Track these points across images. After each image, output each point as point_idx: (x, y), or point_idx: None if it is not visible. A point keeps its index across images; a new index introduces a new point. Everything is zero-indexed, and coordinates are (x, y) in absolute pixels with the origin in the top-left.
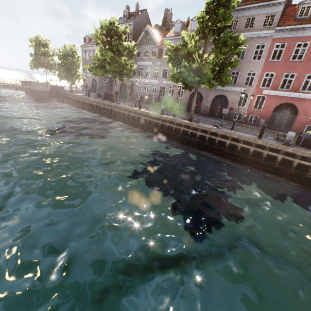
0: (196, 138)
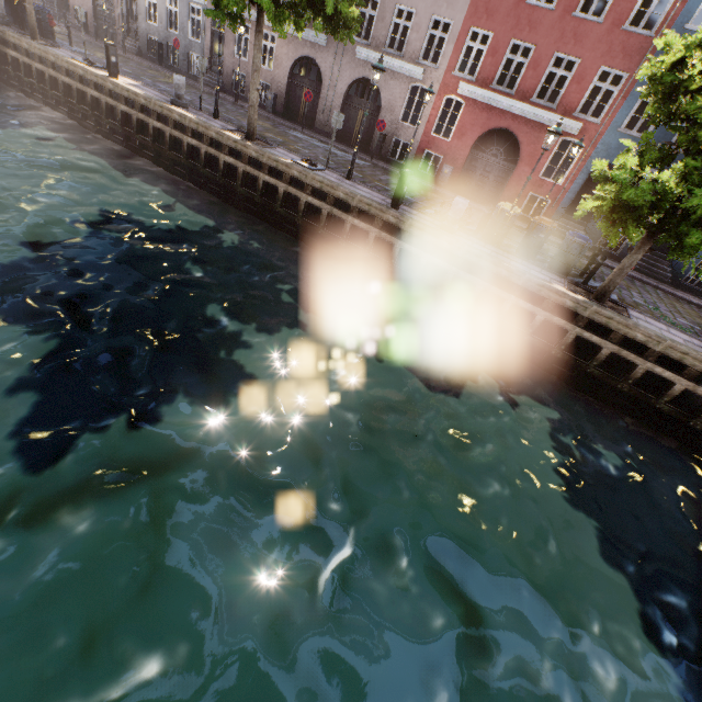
0: (257, 190)
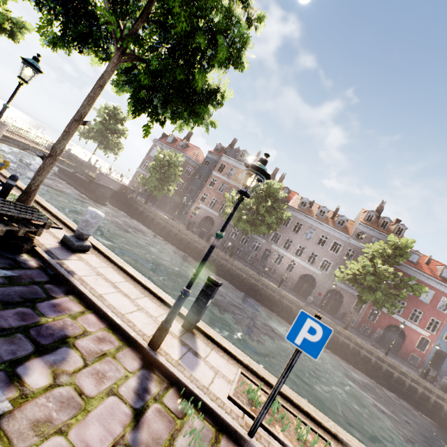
0: (359, 356)
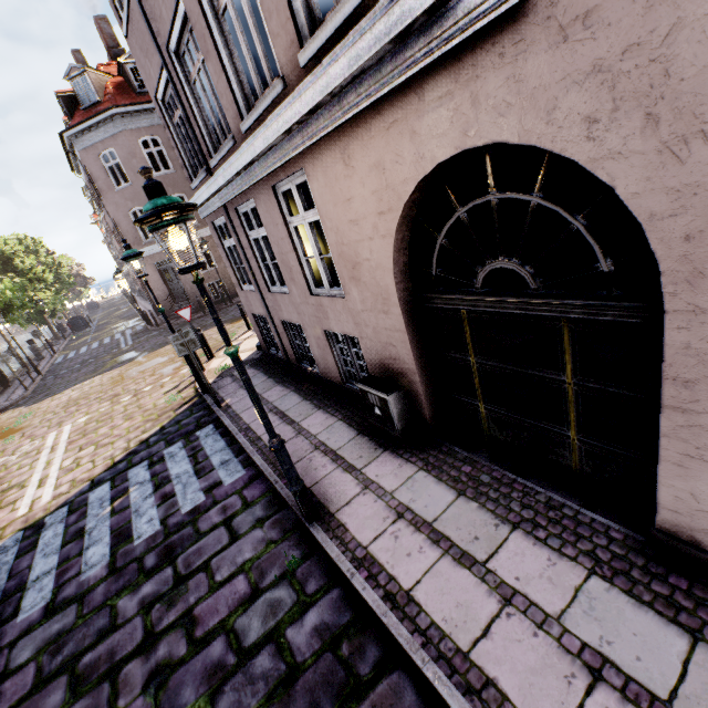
0: None
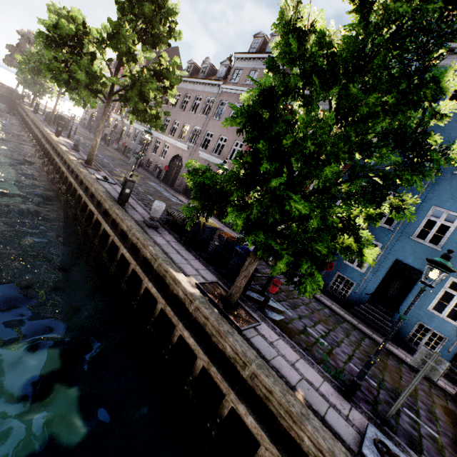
0: (66, 185)
